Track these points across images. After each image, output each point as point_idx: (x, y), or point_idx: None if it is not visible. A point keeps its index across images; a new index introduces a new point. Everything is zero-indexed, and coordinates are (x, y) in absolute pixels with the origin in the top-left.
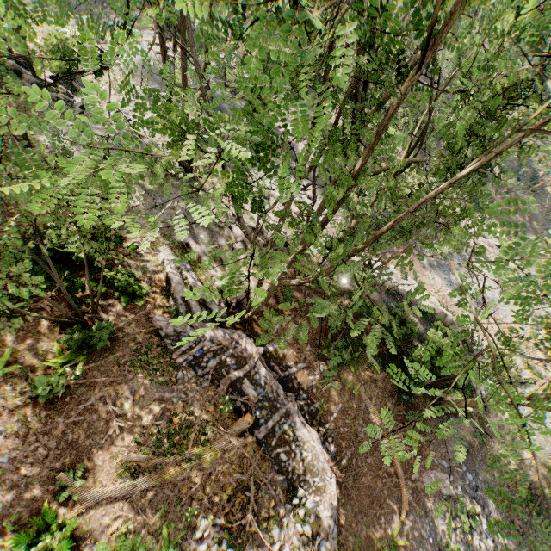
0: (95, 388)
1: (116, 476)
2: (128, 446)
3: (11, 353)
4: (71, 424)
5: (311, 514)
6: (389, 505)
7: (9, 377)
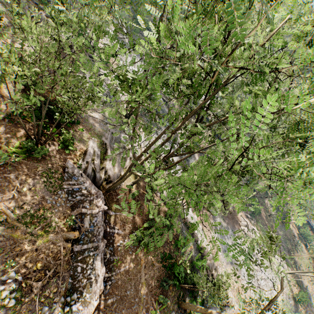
0: (18, 172)
1: None
2: (10, 207)
3: None
4: None
5: None
6: None
7: None
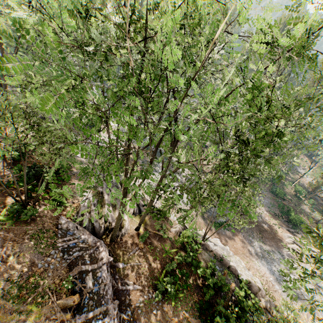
0: (4, 240)
1: None
2: None
3: None
4: None
5: None
6: None
7: None
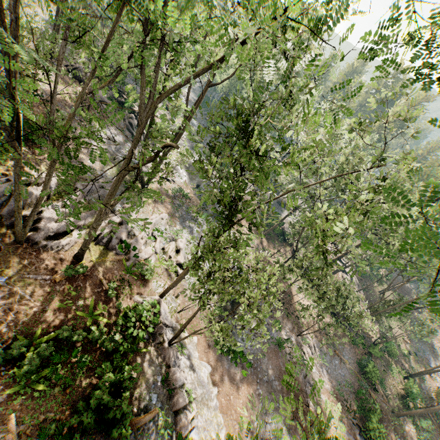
0: None
1: None
2: None
3: None
4: None
5: None
6: None
7: None
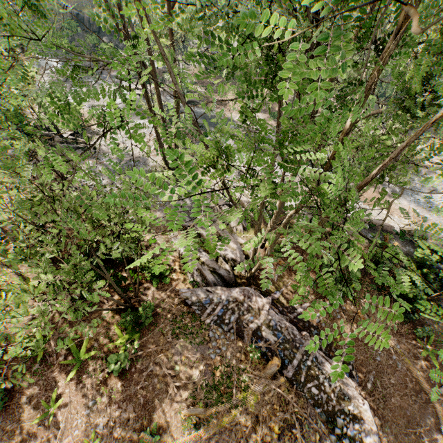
0: (150, 357)
1: (183, 428)
2: (186, 401)
3: (87, 340)
4: (140, 390)
5: (355, 441)
6: (426, 422)
7: (90, 359)
